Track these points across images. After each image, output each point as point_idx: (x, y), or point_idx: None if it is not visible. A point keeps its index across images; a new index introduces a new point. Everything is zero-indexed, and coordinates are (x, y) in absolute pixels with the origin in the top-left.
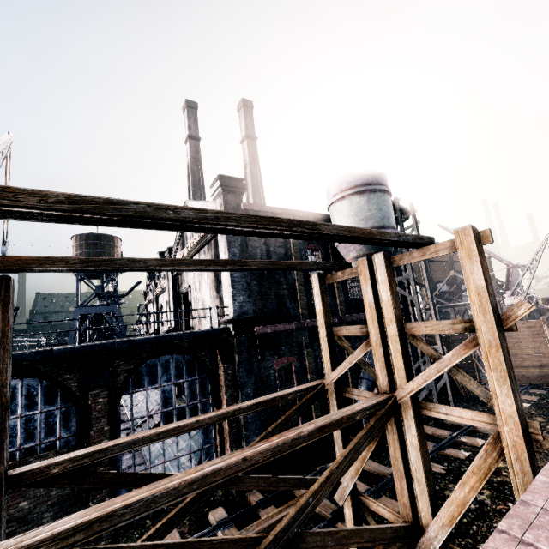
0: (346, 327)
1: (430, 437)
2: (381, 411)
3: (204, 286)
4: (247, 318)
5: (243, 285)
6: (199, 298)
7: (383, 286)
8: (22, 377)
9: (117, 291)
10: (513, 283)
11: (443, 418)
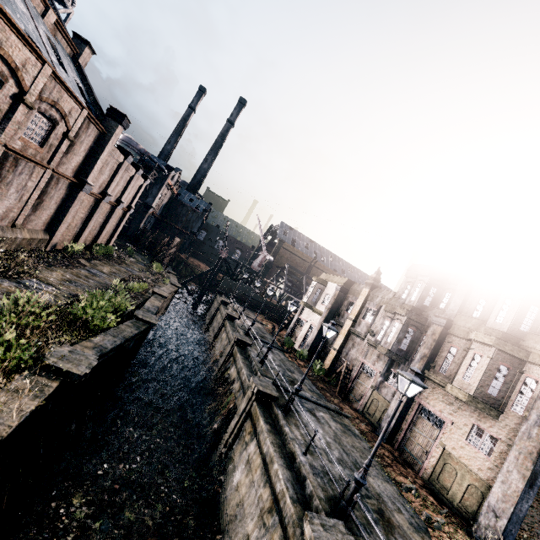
0: None
1: None
2: None
3: None
4: None
5: None
6: None
7: None
8: None
9: None
10: (256, 261)
11: None
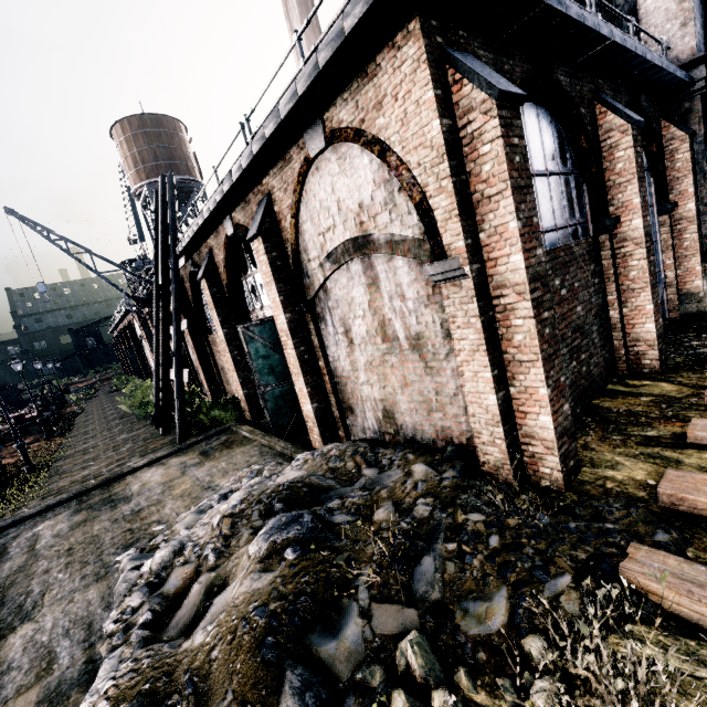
0: None
1: None
2: None
3: None
4: None
5: (696, 1)
6: None
7: None
8: (536, 103)
9: None
10: None
11: None
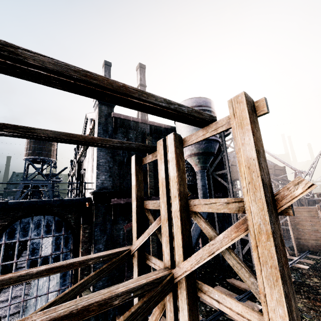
0: (151, 201)
1: (235, 289)
2: (152, 291)
3: (89, 169)
4: (106, 192)
5: (106, 168)
6: (86, 177)
7: (172, 164)
8: None
9: (50, 172)
10: None
11: (215, 305)
